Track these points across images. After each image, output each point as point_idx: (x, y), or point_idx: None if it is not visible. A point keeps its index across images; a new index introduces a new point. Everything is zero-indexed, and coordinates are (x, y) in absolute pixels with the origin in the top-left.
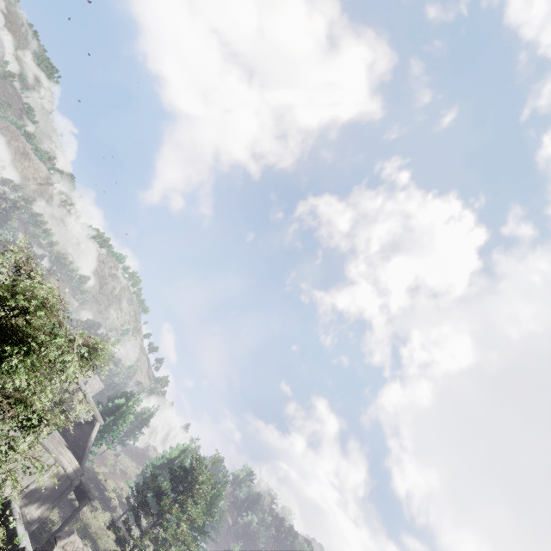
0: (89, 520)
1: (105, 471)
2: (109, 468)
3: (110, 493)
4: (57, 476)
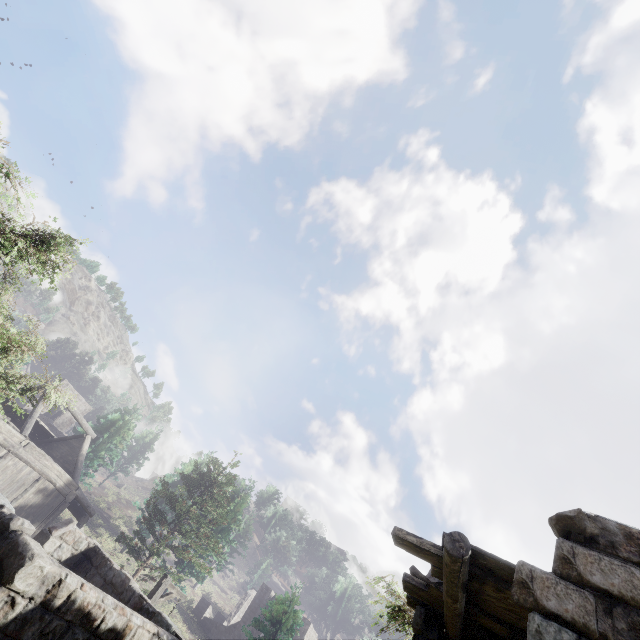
0: None
1: (107, 500)
2: (112, 498)
3: (117, 521)
4: (45, 492)
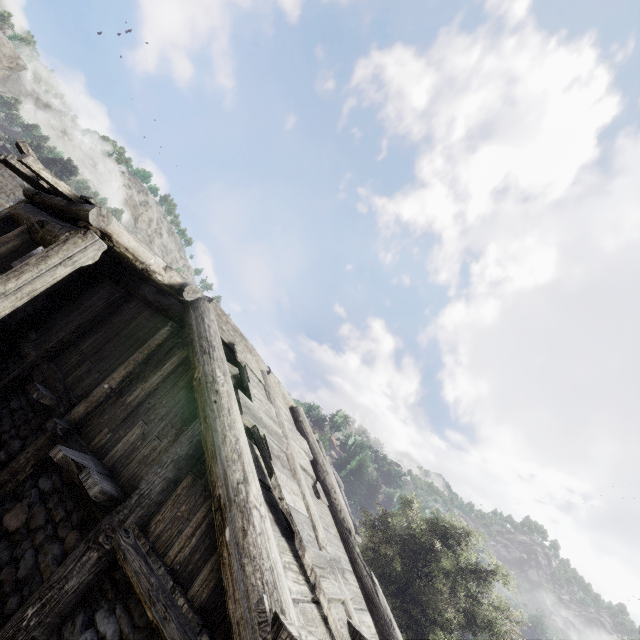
0: None
1: None
2: None
3: None
4: None
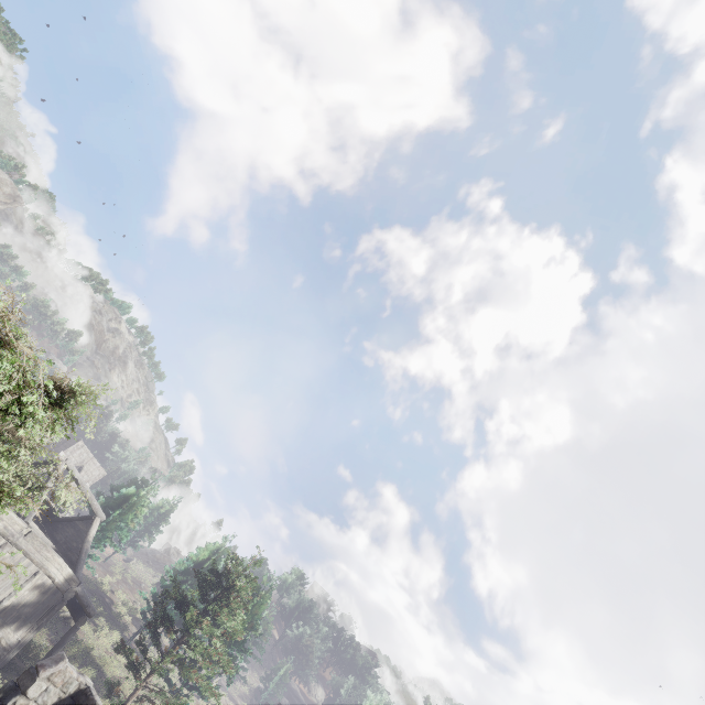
0: (91, 642)
1: (112, 580)
2: (118, 577)
3: (119, 608)
4: (42, 588)
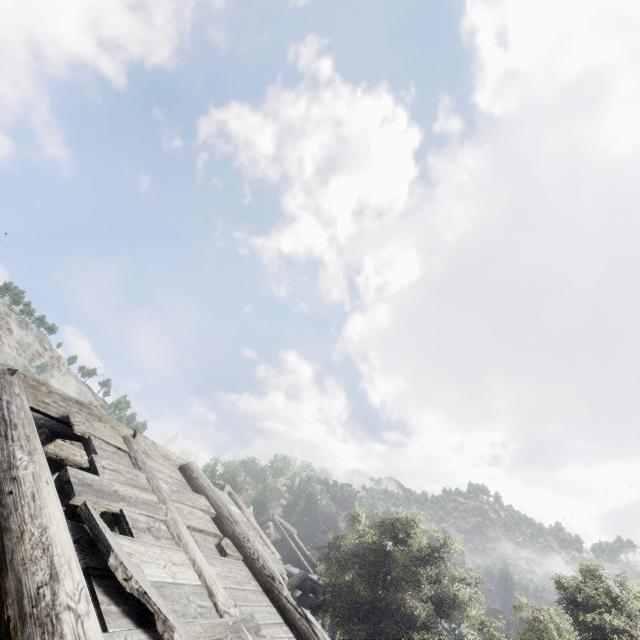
0: None
1: None
2: None
3: None
4: None
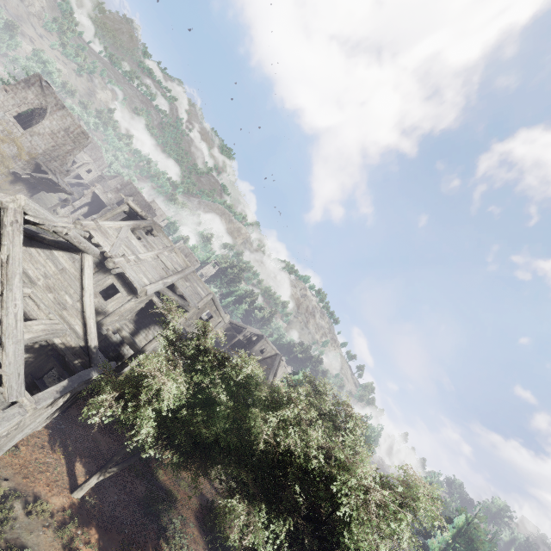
0: None
1: None
2: None
3: None
4: None
